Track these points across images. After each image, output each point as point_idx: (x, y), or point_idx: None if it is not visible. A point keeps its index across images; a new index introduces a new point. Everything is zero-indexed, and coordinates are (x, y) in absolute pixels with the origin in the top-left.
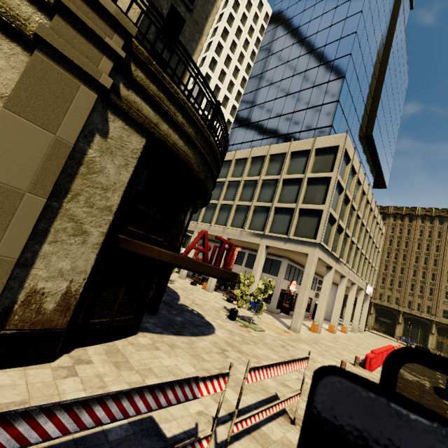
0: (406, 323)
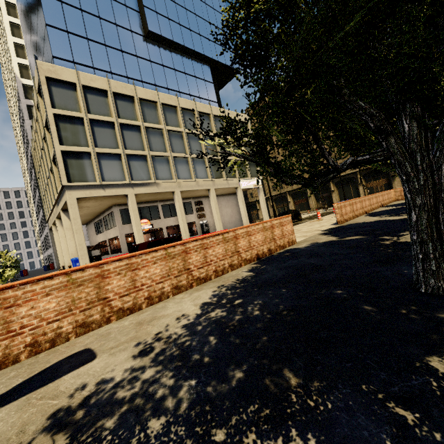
0: (339, 188)
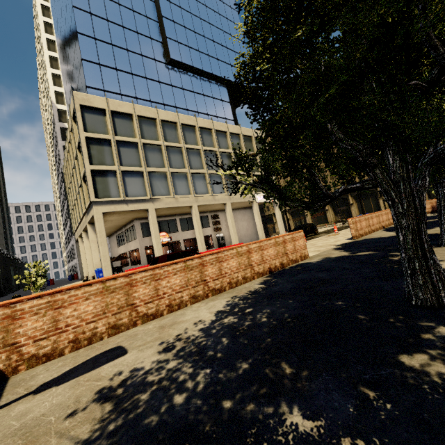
0: (358, 201)
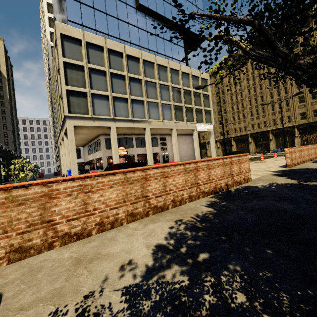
0: (276, 138)
